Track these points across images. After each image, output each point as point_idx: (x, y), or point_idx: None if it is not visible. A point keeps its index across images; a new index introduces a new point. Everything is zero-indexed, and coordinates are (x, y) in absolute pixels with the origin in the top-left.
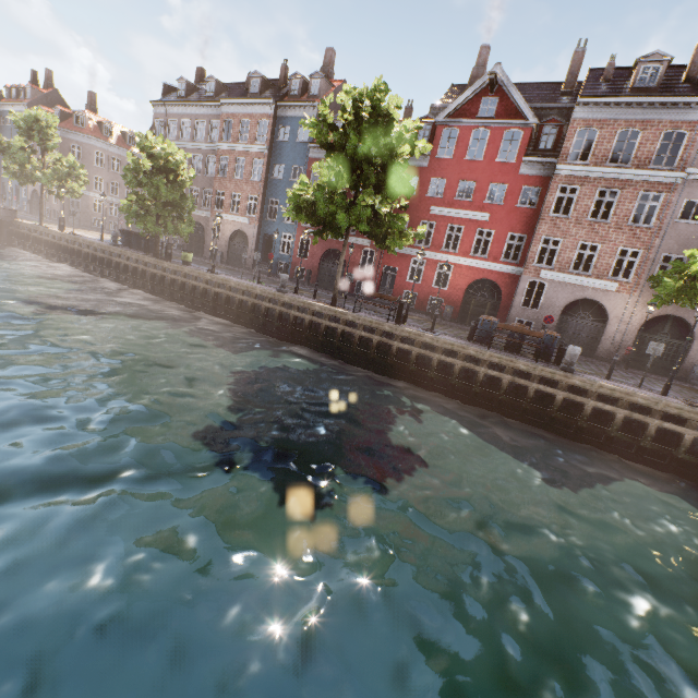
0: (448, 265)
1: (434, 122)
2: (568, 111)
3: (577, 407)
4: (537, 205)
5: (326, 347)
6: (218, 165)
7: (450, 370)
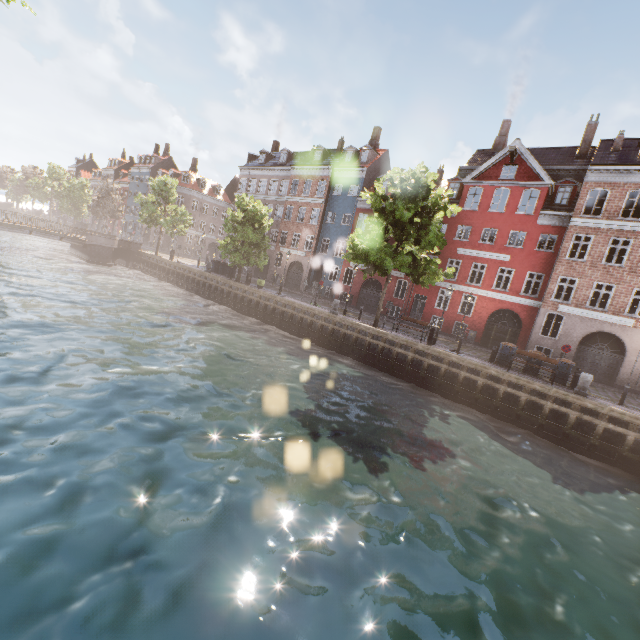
0: (472, 297)
1: (462, 182)
2: (582, 172)
3: (590, 426)
4: (553, 250)
5: (368, 359)
6: (285, 212)
7: (474, 385)
